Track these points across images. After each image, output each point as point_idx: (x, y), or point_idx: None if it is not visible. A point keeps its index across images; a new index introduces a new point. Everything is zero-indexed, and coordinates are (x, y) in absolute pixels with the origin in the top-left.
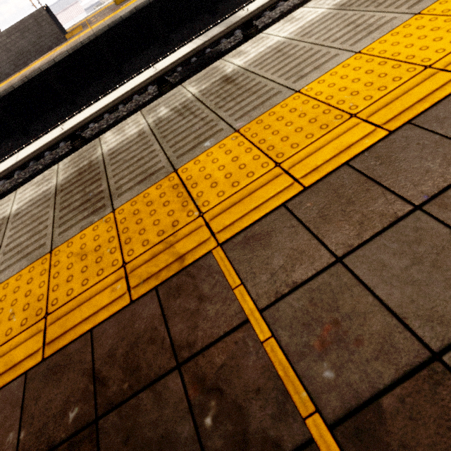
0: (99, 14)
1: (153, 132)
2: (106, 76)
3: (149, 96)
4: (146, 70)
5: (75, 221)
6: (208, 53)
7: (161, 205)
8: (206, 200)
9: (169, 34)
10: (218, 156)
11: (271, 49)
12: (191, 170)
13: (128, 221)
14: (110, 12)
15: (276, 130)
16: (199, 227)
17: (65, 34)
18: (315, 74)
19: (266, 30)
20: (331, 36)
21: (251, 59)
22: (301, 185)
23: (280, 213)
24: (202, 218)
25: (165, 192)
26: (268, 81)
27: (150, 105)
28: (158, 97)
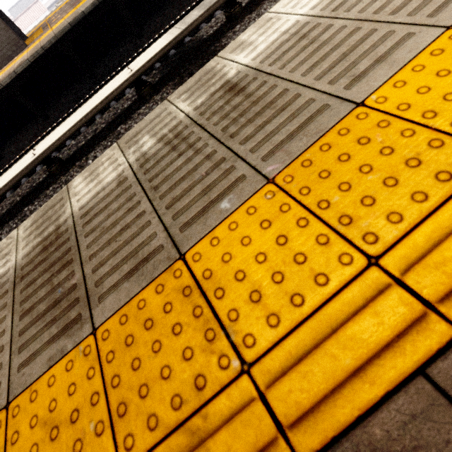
0: (59, 11)
1: (139, 178)
2: (77, 82)
3: (127, 101)
4: (120, 70)
5: (40, 344)
6: (187, 42)
7: (169, 331)
8: (247, 332)
9: (140, 25)
10: (250, 232)
11: (290, 35)
12: (207, 257)
13: (118, 360)
14: (71, 7)
15: (345, 182)
16: (248, 402)
17: (26, 39)
18: (382, 70)
19: (273, 7)
20: (386, 4)
21: (261, 53)
22: (447, 322)
23: (422, 398)
24: (250, 379)
25: (172, 302)
26: (299, 87)
27: (129, 132)
28: (138, 102)
